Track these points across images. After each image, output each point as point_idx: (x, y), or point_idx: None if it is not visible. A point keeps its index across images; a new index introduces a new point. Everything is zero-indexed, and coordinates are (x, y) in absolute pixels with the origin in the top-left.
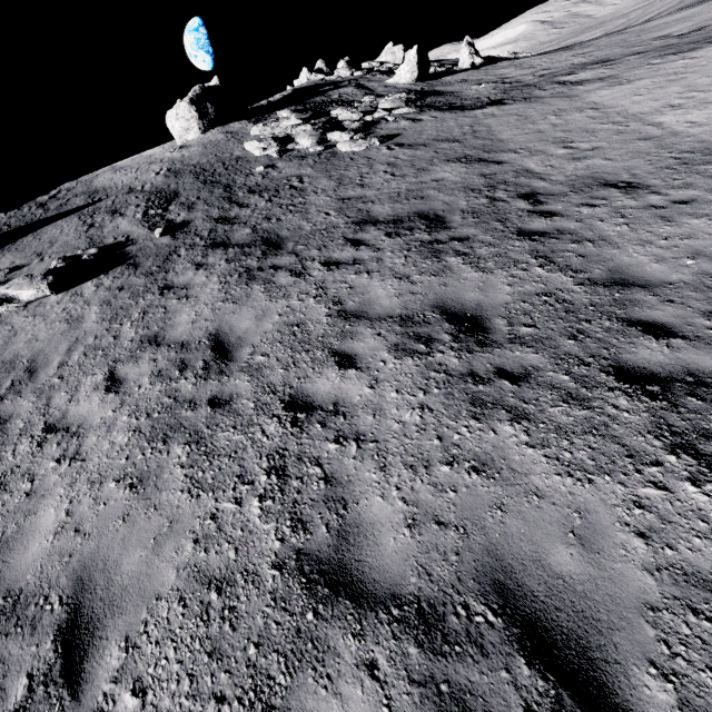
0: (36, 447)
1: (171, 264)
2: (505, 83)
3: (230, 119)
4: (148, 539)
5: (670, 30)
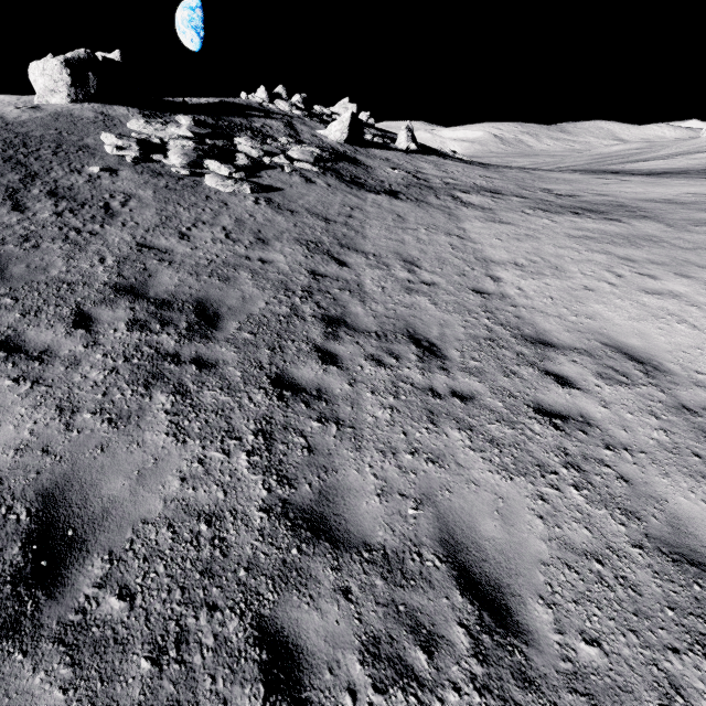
0: None
1: None
2: (415, 177)
3: (121, 101)
4: None
5: (555, 186)
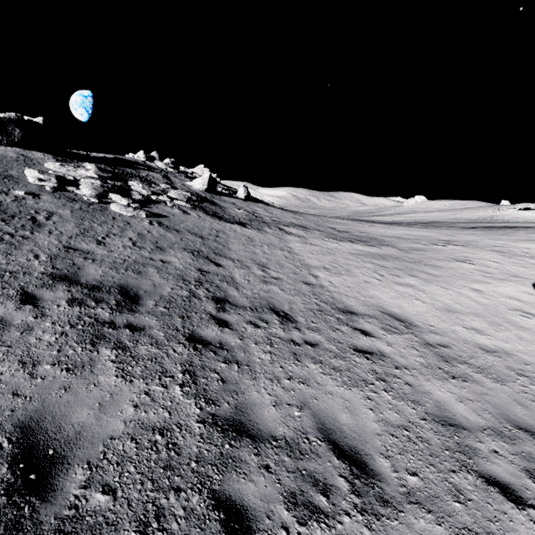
0: None
1: None
2: (254, 215)
3: (38, 148)
4: None
5: (336, 226)
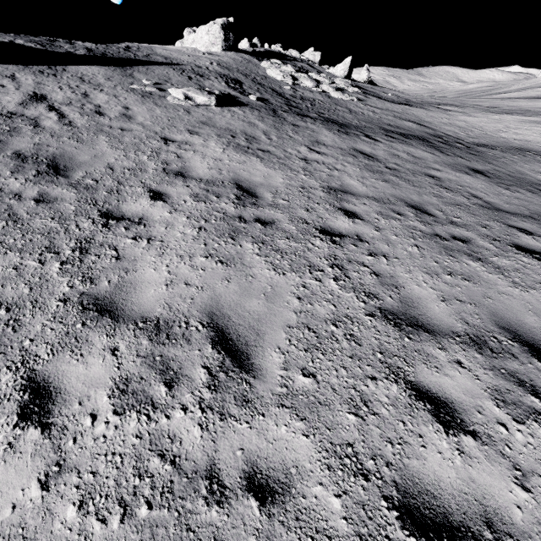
0: (306, 163)
1: (282, 115)
2: (402, 98)
3: (237, 50)
4: (413, 193)
5: (479, 103)
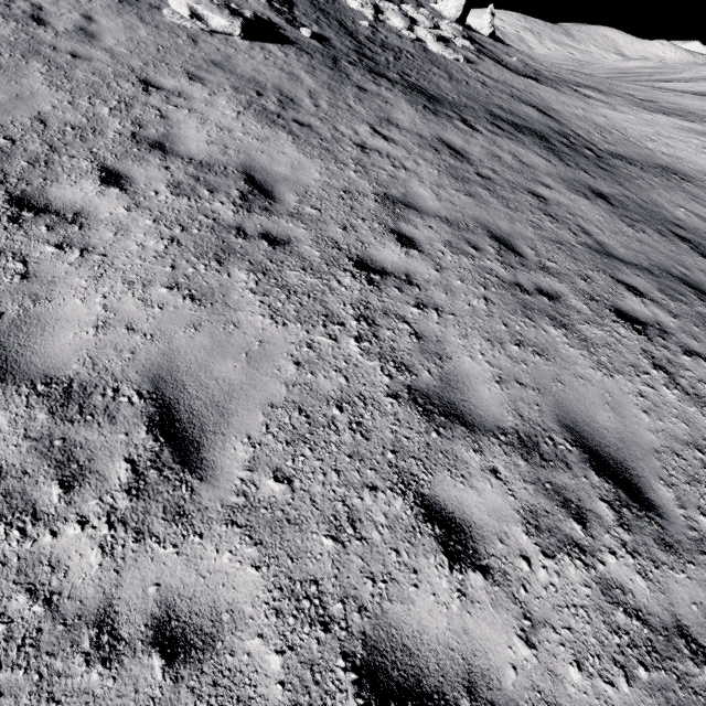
0: (362, 153)
1: (345, 69)
2: (531, 68)
3: None
4: (503, 219)
5: (632, 92)
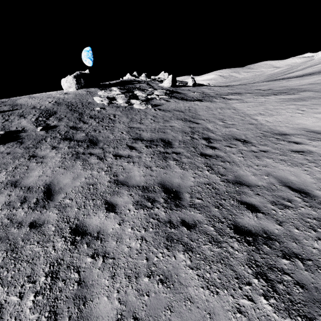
0: None
1: (40, 144)
2: (203, 94)
3: (91, 86)
4: None
5: (260, 87)
